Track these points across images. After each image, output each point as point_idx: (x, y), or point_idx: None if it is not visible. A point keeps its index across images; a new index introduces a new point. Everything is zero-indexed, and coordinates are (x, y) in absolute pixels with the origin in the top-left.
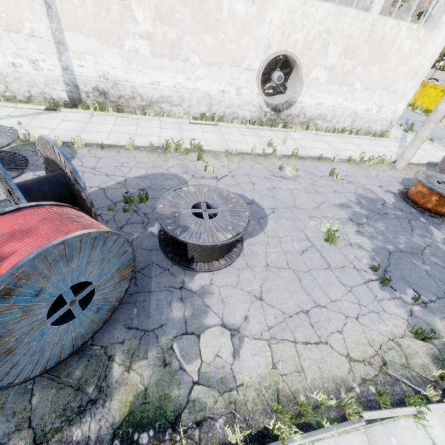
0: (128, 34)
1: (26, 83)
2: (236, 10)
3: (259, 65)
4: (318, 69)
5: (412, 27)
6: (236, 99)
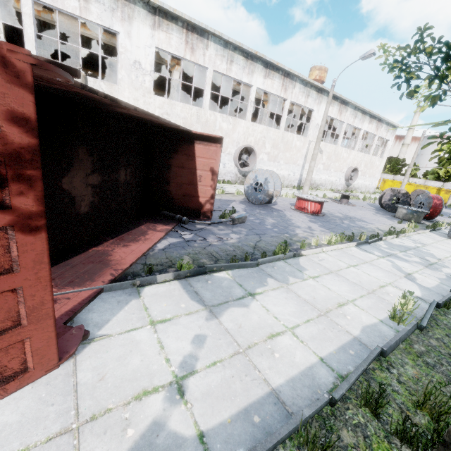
0: (319, 163)
1: (288, 181)
2: (344, 156)
3: (346, 171)
4: (358, 171)
5: (378, 158)
6: (338, 183)
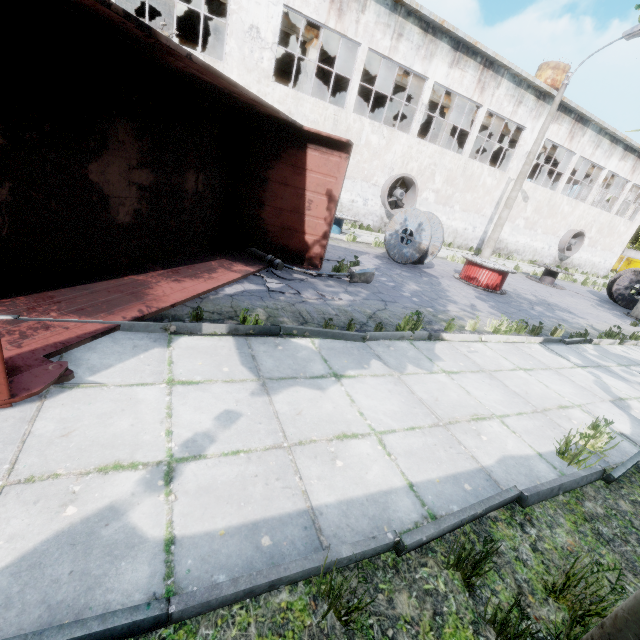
0: (519, 217)
1: (463, 238)
2: (564, 209)
3: (563, 235)
4: (585, 239)
5: (625, 221)
6: (546, 252)
